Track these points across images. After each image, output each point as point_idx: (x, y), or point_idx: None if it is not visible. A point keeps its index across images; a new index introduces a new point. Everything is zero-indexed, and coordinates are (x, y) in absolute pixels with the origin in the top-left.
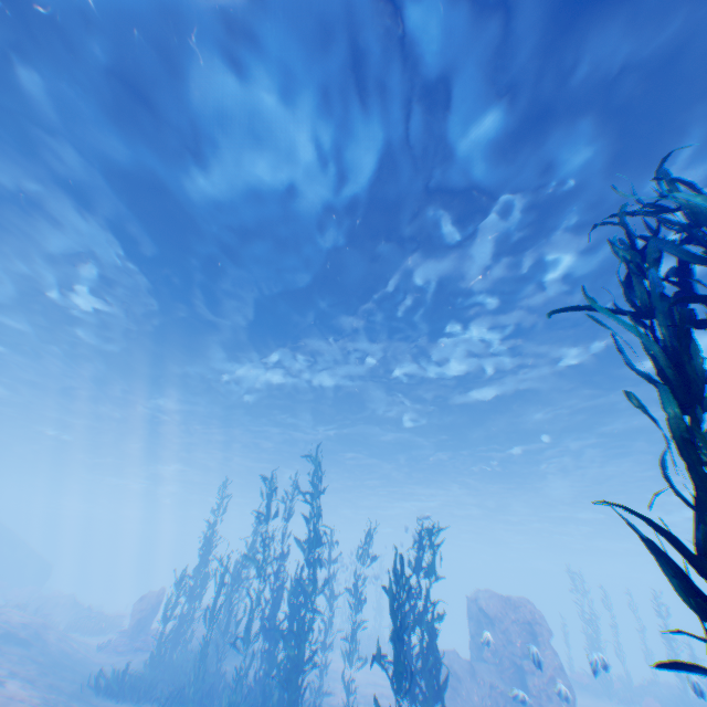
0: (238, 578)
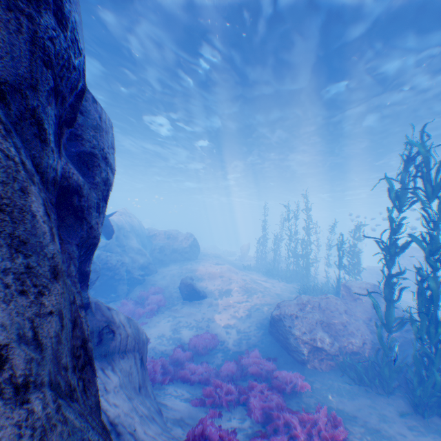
0: (279, 240)
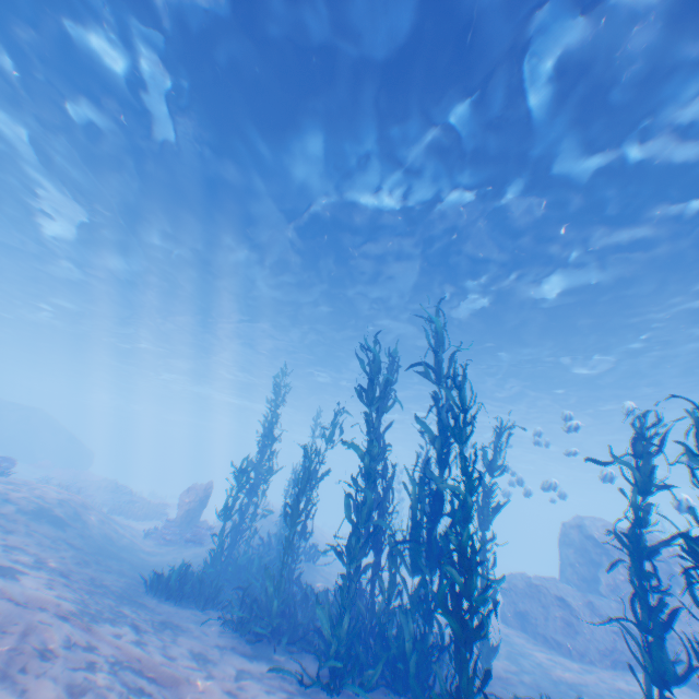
0: (312, 475)
